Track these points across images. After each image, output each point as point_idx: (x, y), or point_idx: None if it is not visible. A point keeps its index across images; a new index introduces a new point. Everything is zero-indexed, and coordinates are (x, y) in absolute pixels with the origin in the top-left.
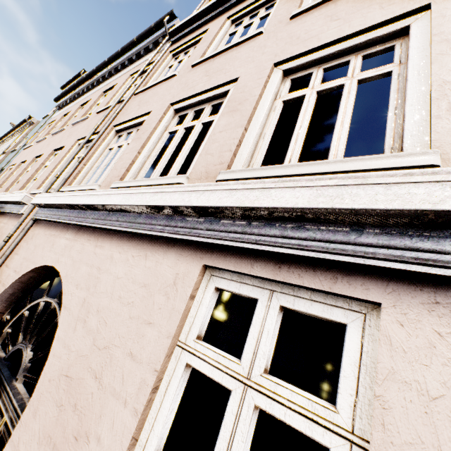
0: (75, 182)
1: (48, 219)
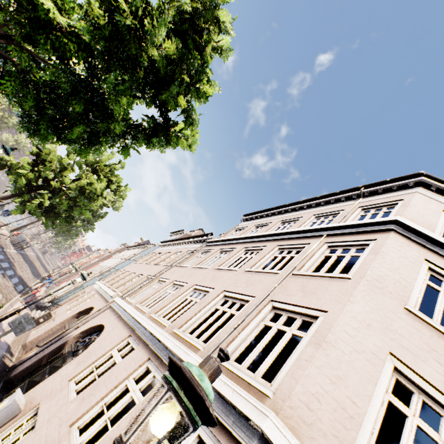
0: (132, 296)
1: (114, 308)
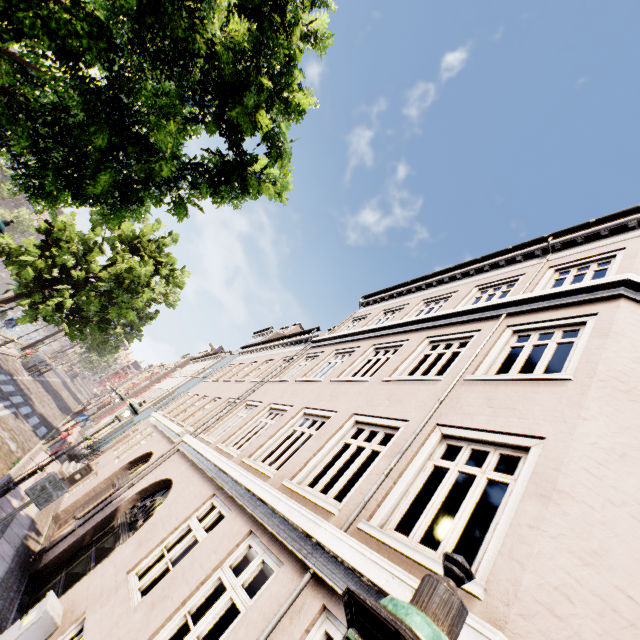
0: (209, 431)
1: (184, 452)
